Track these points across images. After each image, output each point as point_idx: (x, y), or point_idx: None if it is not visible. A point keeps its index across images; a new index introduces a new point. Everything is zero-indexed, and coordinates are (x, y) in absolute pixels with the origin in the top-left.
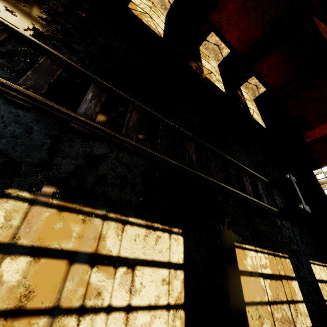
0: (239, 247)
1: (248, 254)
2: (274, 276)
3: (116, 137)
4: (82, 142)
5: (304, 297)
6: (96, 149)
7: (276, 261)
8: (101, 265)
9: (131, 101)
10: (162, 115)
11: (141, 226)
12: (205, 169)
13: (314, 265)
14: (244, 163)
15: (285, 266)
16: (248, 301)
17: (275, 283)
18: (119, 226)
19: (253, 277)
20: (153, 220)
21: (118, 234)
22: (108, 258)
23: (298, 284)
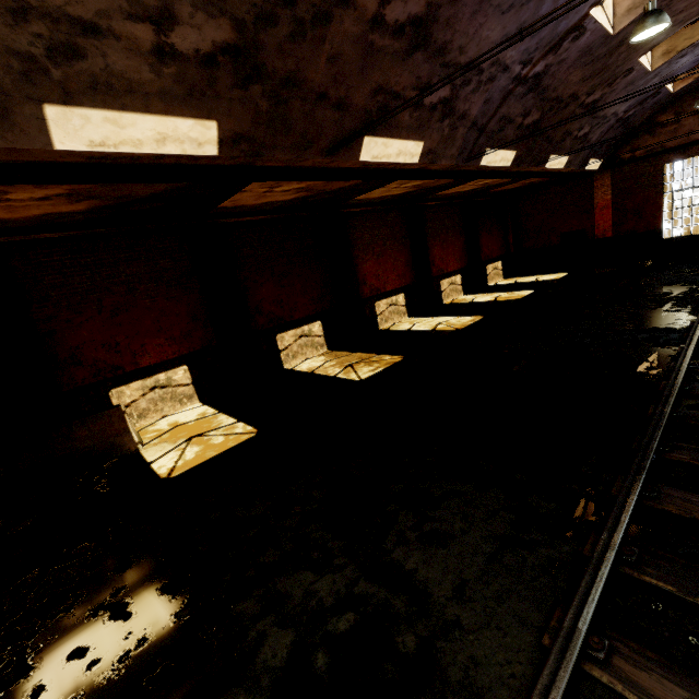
0: None
1: None
2: None
3: None
4: None
5: None
6: None
7: None
8: None
9: None
10: (698, 305)
11: None
12: None
13: None
14: None
15: None
16: None
17: None
18: None
19: None
20: None
21: None
22: None
23: None
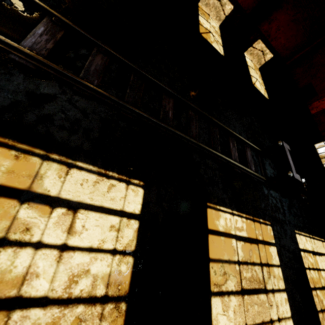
0: (212, 208)
1: (221, 215)
2: (250, 240)
3: (70, 78)
4: (25, 78)
5: (281, 262)
6: (43, 88)
7: (255, 226)
8: (35, 203)
9: (95, 44)
10: (136, 65)
11: (92, 172)
12: (183, 128)
13: (300, 236)
14: (235, 129)
15: (264, 232)
16: (214, 258)
17: (249, 246)
18: (63, 168)
19: (223, 237)
20: (107, 168)
21: (61, 176)
22: (43, 197)
23: (277, 250)
